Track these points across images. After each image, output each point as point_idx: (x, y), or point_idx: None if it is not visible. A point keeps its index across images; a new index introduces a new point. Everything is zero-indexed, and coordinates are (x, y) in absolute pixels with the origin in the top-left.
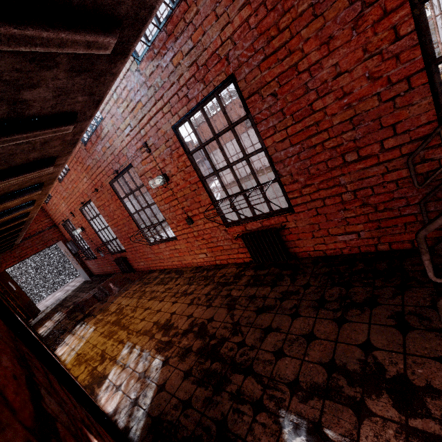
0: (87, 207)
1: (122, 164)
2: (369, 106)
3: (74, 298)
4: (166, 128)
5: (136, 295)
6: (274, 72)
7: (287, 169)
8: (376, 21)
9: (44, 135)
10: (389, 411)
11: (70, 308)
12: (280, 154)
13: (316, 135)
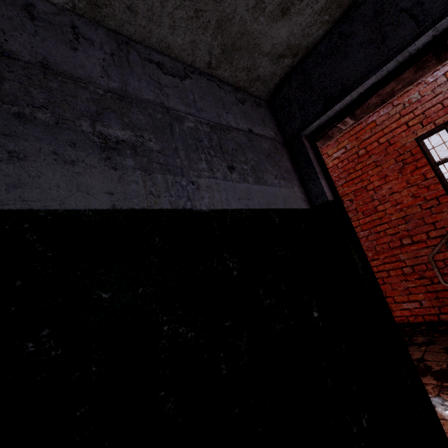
0: None
1: None
2: (414, 211)
3: None
4: None
5: None
6: (351, 189)
7: None
8: (412, 171)
9: None
10: (430, 381)
11: None
12: None
13: (380, 225)
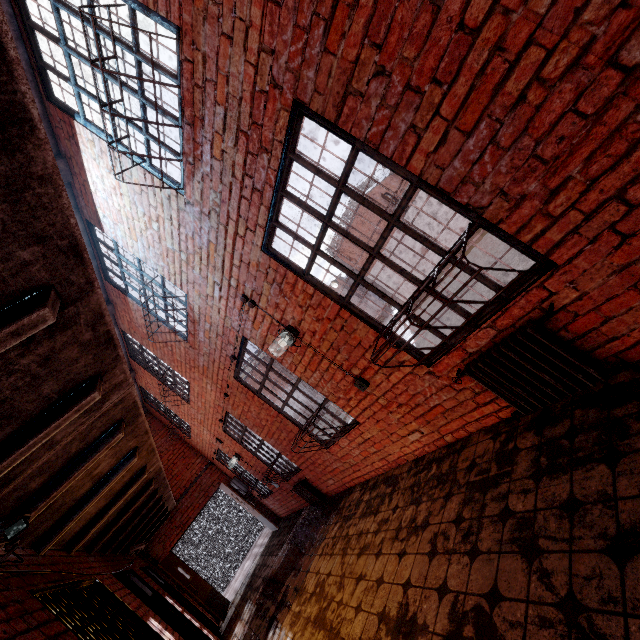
0: (228, 423)
1: (234, 342)
2: None
3: (262, 568)
4: (255, 256)
5: (337, 547)
6: (355, 33)
7: (486, 188)
8: None
9: (0, 347)
10: None
11: (259, 591)
12: (454, 168)
13: (511, 73)
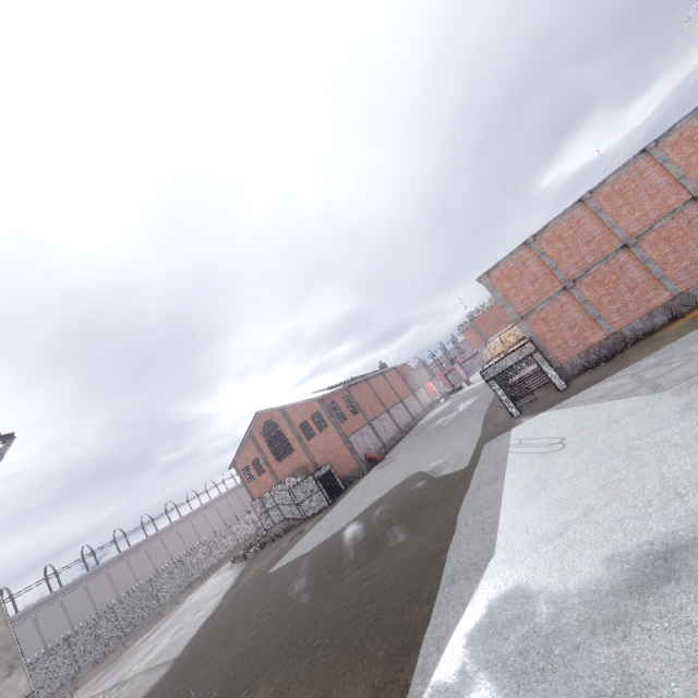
0: None
1: None
2: None
3: None
4: None
5: None
6: None
7: None
8: None
9: None
10: None
11: None
12: None
13: None
